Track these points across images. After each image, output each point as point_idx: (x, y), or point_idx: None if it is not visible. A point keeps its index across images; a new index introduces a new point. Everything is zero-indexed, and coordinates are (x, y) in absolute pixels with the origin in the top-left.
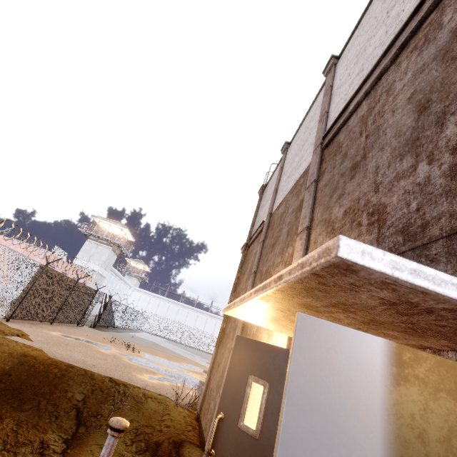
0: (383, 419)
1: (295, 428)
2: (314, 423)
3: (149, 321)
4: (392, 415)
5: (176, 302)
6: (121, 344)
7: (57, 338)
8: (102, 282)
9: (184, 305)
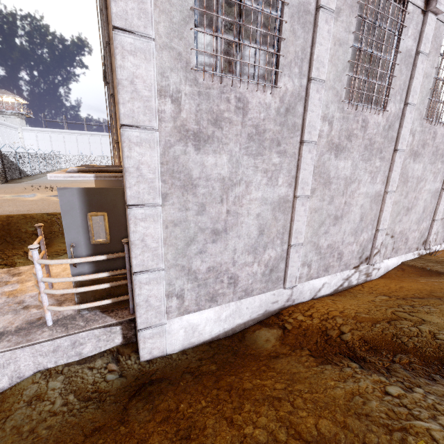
0: (83, 204)
1: (64, 211)
2: (68, 209)
3: (64, 159)
4: (85, 202)
5: (81, 132)
6: (44, 189)
7: None
8: None
9: (93, 134)
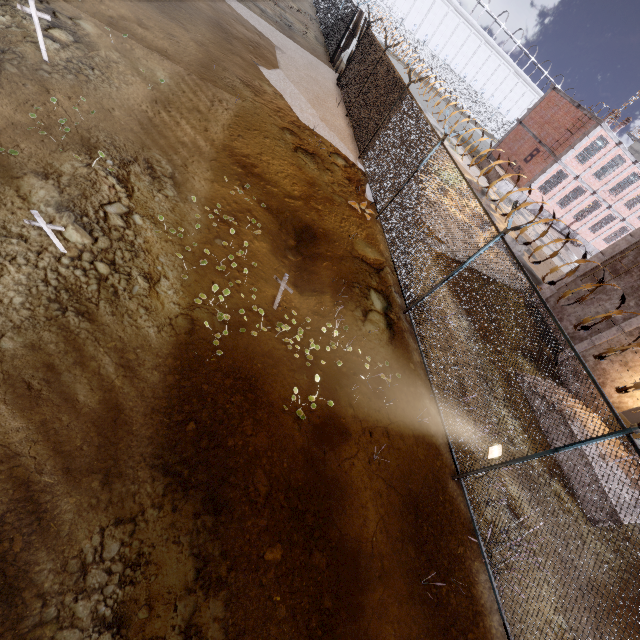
0: None
1: None
2: None
3: None
4: None
5: None
6: None
7: None
8: None
9: None
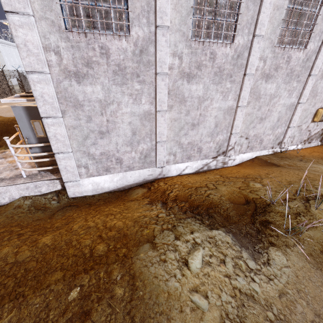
0: (27, 115)
1: (18, 119)
2: (20, 118)
3: None
4: (28, 114)
5: None
6: None
7: (6, 108)
8: (2, 56)
9: None
